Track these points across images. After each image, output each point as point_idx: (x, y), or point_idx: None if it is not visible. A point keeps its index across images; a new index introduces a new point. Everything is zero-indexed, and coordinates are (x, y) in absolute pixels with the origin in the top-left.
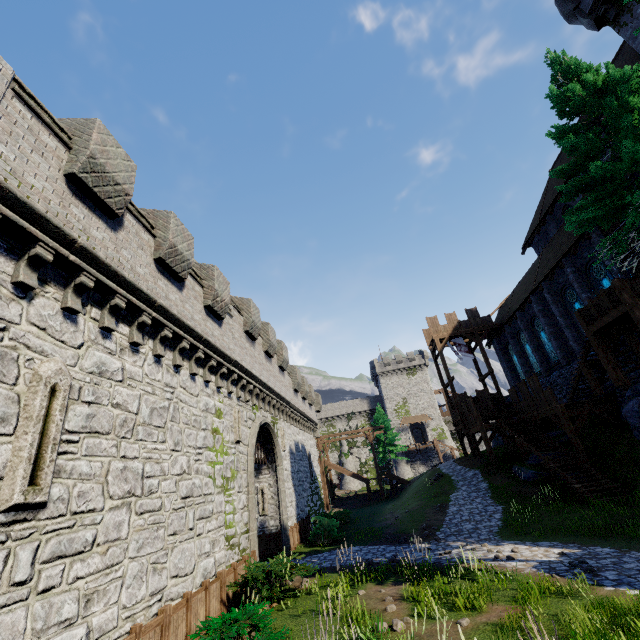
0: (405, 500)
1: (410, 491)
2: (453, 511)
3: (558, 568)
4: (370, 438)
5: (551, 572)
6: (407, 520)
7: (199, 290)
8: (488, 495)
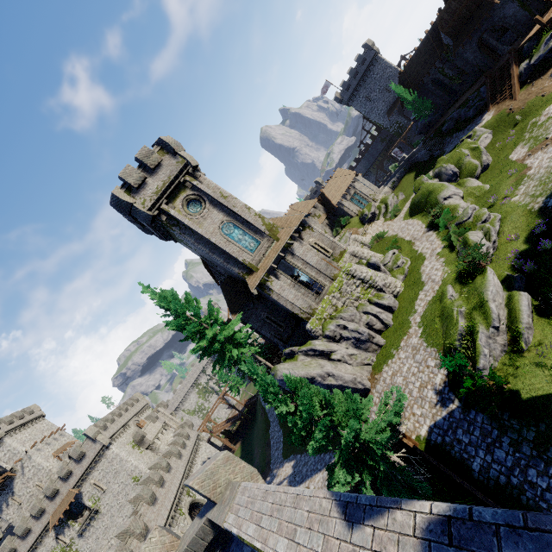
0: (258, 430)
1: (258, 417)
2: (271, 444)
3: (291, 480)
4: (225, 403)
5: (290, 484)
6: (262, 460)
7: (135, 542)
8: (277, 424)
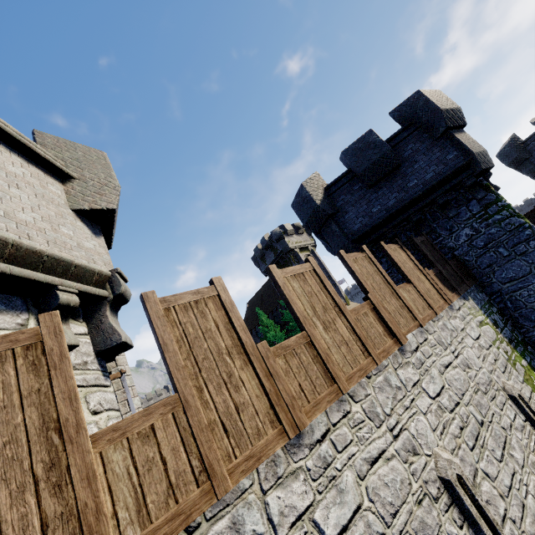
0: None
1: None
2: None
3: None
4: None
5: None
6: None
7: None
8: None
